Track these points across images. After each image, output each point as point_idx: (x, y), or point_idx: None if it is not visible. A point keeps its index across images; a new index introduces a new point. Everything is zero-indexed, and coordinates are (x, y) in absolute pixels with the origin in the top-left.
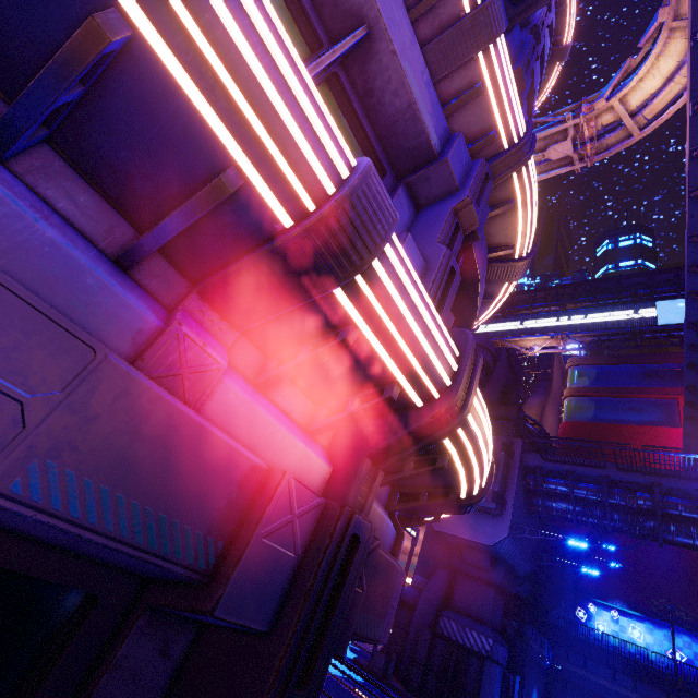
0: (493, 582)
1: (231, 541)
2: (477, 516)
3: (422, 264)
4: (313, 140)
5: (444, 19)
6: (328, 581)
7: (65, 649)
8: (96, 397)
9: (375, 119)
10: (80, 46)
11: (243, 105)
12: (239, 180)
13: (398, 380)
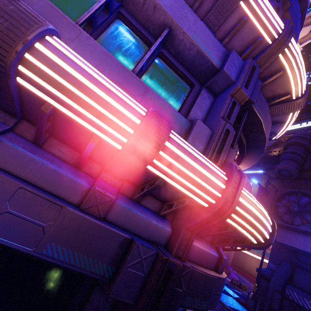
0: None
1: (118, 267)
2: (305, 236)
3: (209, 131)
4: (120, 115)
5: None
6: (156, 289)
7: (77, 293)
8: (64, 221)
9: (184, 63)
10: (41, 116)
11: (89, 116)
12: (98, 138)
13: (190, 196)
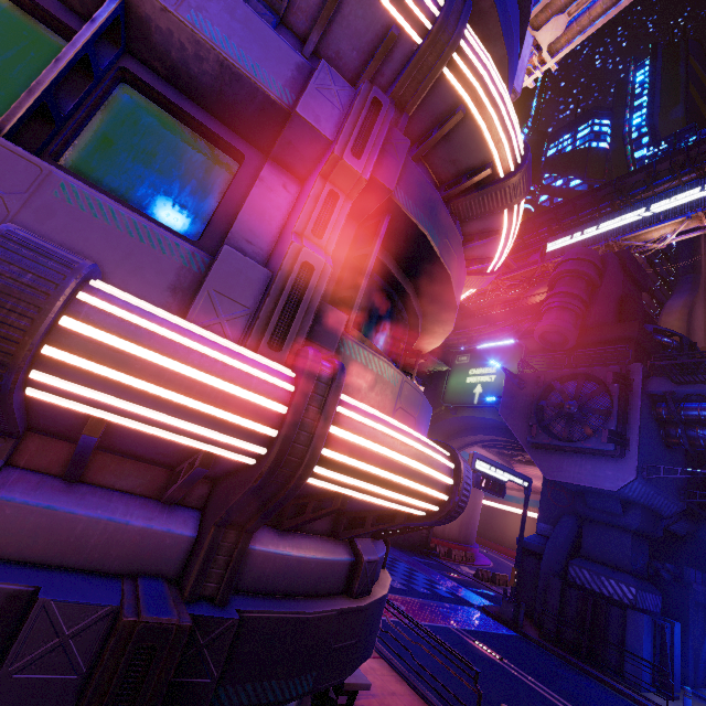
0: (628, 528)
1: None
2: (593, 460)
3: (262, 273)
4: None
5: None
6: None
7: None
8: None
9: (200, 98)
10: None
11: None
12: None
13: (200, 448)
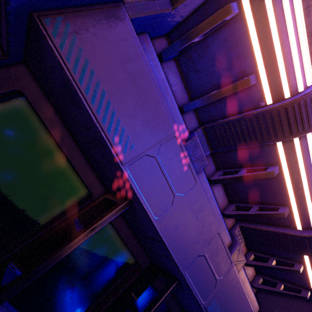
0: None
1: None
2: None
3: None
4: None
5: None
6: None
7: None
8: (228, 279)
9: None
10: (263, 174)
11: (308, 196)
12: (288, 211)
13: None
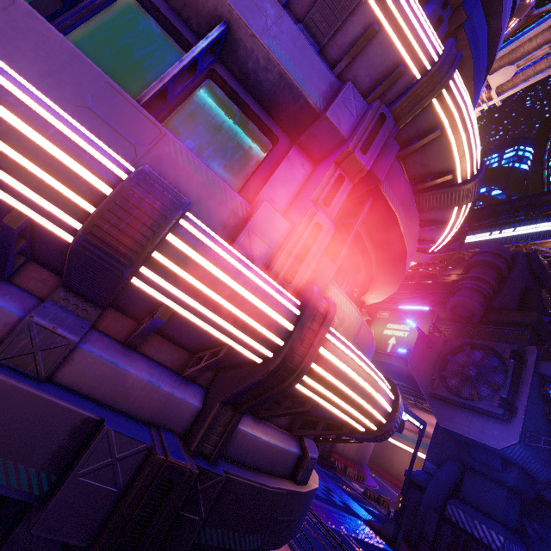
0: (505, 483)
1: (65, 474)
2: (483, 419)
3: (285, 225)
4: (65, 174)
5: None
6: (132, 517)
7: None
8: None
9: (258, 96)
10: None
11: None
12: (23, 217)
13: (227, 343)
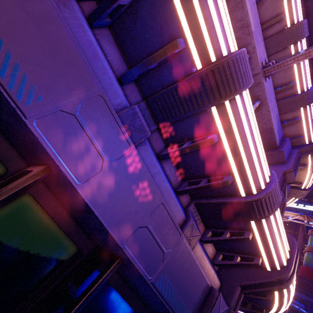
0: None
1: None
2: None
3: None
4: (261, 170)
5: (287, 94)
6: None
7: None
8: (177, 252)
9: None
10: (204, 143)
11: (245, 161)
12: (232, 179)
13: (263, 257)
